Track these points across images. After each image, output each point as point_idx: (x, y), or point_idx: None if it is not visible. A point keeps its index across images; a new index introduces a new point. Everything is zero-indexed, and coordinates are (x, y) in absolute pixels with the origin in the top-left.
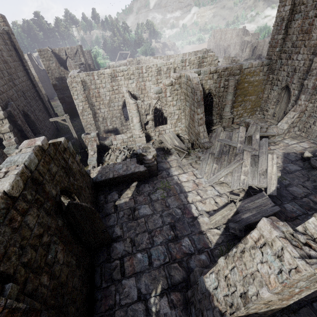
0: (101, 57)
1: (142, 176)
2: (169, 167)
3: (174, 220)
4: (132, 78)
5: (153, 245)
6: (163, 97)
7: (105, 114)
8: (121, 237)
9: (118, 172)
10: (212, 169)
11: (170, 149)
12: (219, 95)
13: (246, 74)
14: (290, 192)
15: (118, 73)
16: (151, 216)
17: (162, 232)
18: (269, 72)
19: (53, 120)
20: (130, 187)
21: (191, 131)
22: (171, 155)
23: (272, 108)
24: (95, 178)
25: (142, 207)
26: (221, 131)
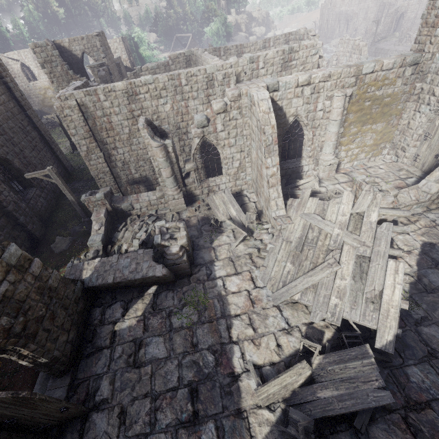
0: (146, 46)
1: (162, 280)
2: (213, 260)
3: (199, 377)
4: (164, 95)
5: (153, 430)
6: (210, 132)
7: (125, 156)
8: (106, 403)
9: (122, 273)
10: (284, 272)
11: (222, 221)
12: (314, 125)
13: (369, 83)
14: (424, 340)
15: (138, 88)
16: (163, 363)
17: (173, 401)
18: (415, 78)
19: (31, 177)
20: (143, 296)
21: (259, 191)
22: (221, 234)
23: (413, 145)
24: (88, 280)
25: (153, 341)
26: (309, 196)
